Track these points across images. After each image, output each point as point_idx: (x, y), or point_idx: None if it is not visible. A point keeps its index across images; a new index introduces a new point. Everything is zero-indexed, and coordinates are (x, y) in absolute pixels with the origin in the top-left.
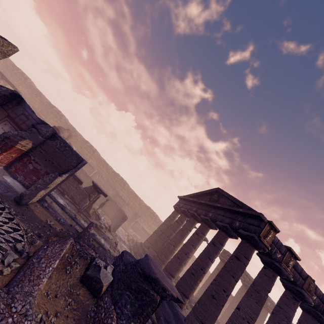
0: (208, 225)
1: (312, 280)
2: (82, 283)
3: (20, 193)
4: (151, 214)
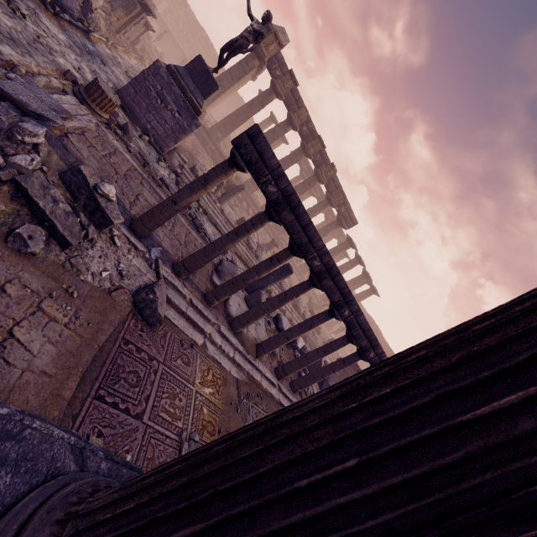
0: None
1: (306, 111)
2: None
3: None
4: None
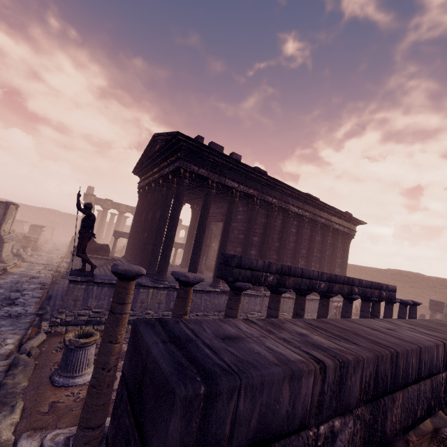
0: None
1: (123, 205)
2: None
3: None
4: None
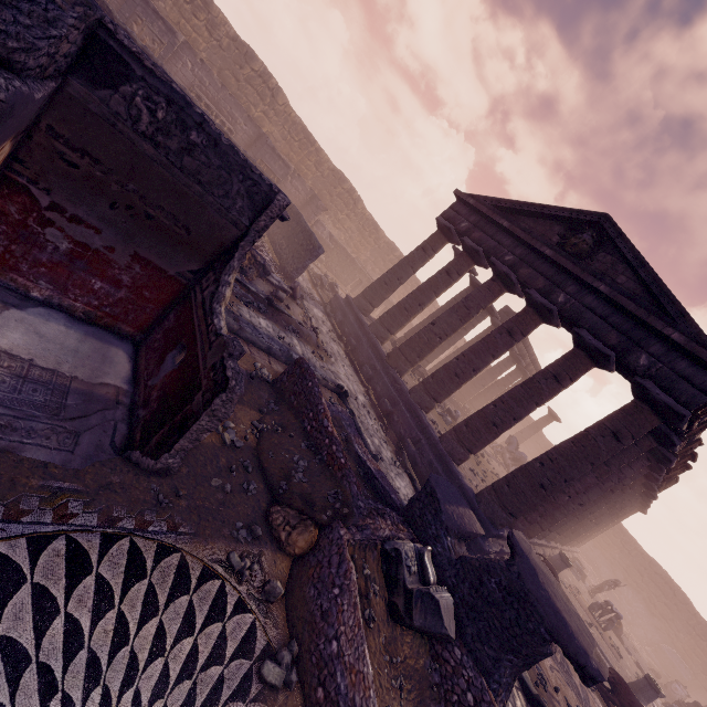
0: (544, 318)
1: (698, 444)
2: (399, 625)
3: (100, 387)
4: (346, 195)
